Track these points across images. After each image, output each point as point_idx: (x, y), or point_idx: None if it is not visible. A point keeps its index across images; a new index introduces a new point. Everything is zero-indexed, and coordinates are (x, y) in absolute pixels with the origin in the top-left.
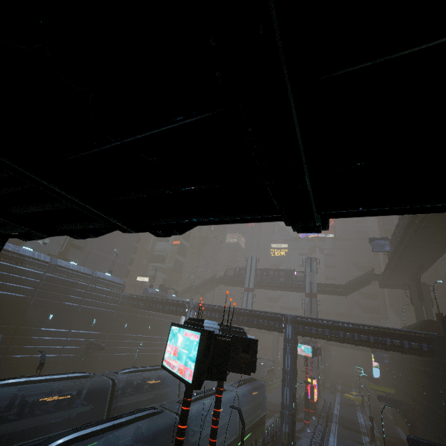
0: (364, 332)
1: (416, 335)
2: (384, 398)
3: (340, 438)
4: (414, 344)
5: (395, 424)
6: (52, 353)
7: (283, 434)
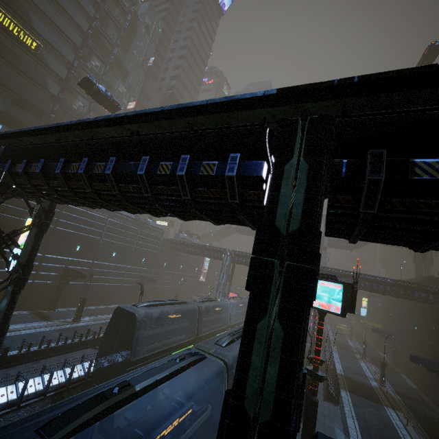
0: (382, 283)
1: (426, 288)
2: (378, 330)
3: (340, 354)
4: (422, 294)
5: (376, 348)
6: (117, 283)
7: (306, 349)
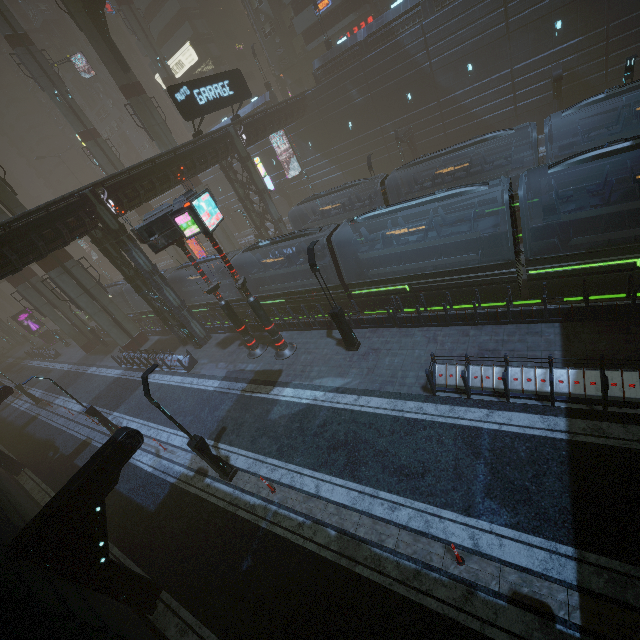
0: None
1: None
2: None
3: None
4: None
5: None
6: (501, 109)
7: None
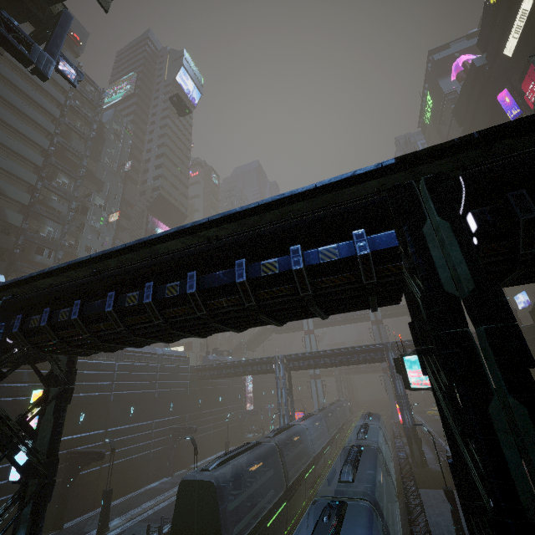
0: None
1: None
2: None
3: None
4: None
5: None
6: (143, 451)
7: (415, 454)
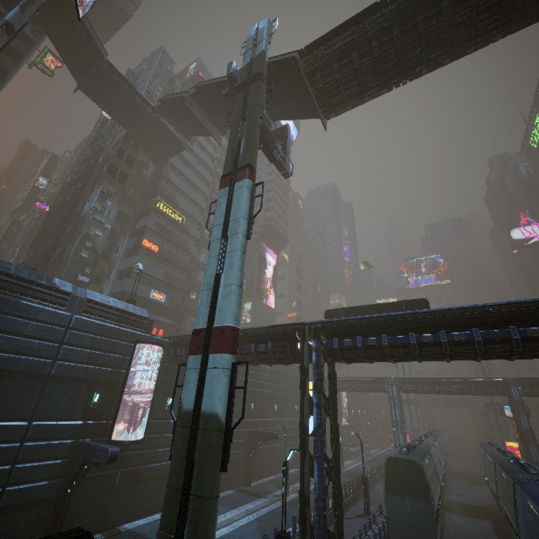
0: None
1: None
2: None
3: None
4: None
5: None
6: (283, 442)
7: None
